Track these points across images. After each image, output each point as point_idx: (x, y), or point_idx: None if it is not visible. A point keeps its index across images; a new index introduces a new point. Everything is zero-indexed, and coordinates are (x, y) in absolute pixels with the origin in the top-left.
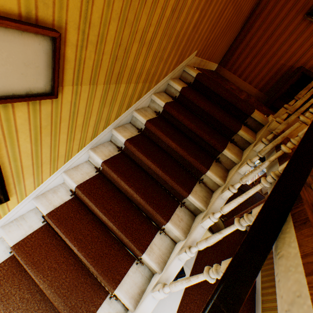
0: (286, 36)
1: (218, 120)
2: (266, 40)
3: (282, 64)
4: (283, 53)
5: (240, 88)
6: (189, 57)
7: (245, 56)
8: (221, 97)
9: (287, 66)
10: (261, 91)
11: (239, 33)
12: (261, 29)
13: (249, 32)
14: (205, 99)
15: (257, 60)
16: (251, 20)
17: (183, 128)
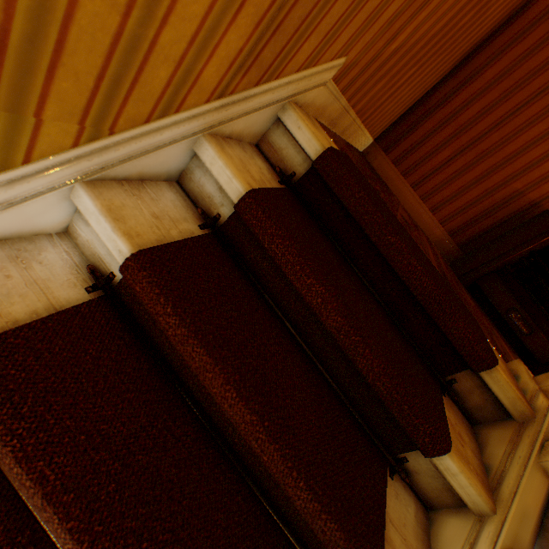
0: (548, 128)
1: (368, 379)
2: (500, 119)
3: (518, 191)
4: (529, 166)
5: (410, 215)
6: (310, 68)
7: (442, 143)
8: (393, 267)
9: (526, 199)
10: (454, 236)
11: (444, 79)
12: (498, 89)
13: (468, 85)
14: (333, 261)
15: (467, 161)
16: (482, 56)
17: (204, 390)
